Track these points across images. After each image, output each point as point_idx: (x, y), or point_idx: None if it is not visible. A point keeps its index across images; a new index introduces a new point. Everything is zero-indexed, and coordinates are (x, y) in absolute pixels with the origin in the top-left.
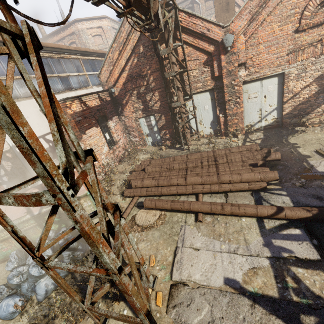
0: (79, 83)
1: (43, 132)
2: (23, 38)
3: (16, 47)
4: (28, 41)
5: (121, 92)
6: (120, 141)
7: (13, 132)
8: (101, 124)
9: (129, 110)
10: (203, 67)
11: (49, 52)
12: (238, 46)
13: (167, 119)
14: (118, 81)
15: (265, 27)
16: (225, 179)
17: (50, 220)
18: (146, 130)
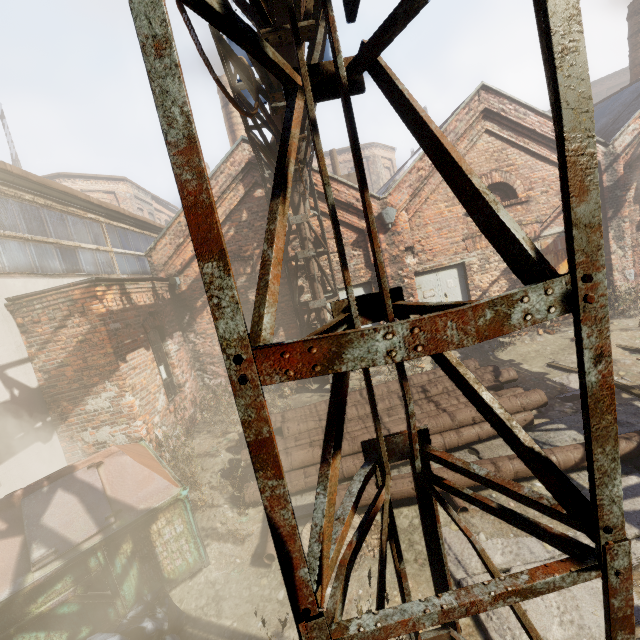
0: (96, 264)
1: (3, 360)
2: (373, 59)
3: (311, 81)
4: (383, 64)
5: (194, 285)
6: (186, 385)
7: (583, 117)
8: (153, 344)
9: (208, 320)
10: (352, 250)
11: (46, 197)
12: (400, 224)
13: (290, 334)
14: (191, 265)
15: (430, 205)
16: (465, 417)
17: (334, 469)
18: None
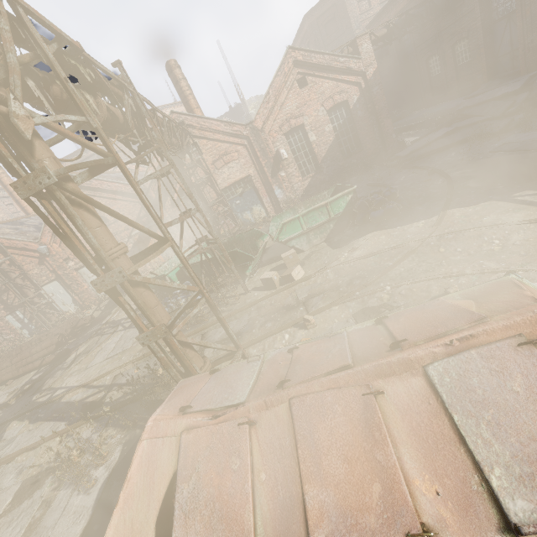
0: None
1: None
2: None
3: None
4: None
5: None
6: None
7: None
8: None
9: None
10: (40, 266)
11: None
12: (55, 250)
13: (32, 309)
14: None
15: None
16: (33, 351)
17: None
18: (18, 325)
